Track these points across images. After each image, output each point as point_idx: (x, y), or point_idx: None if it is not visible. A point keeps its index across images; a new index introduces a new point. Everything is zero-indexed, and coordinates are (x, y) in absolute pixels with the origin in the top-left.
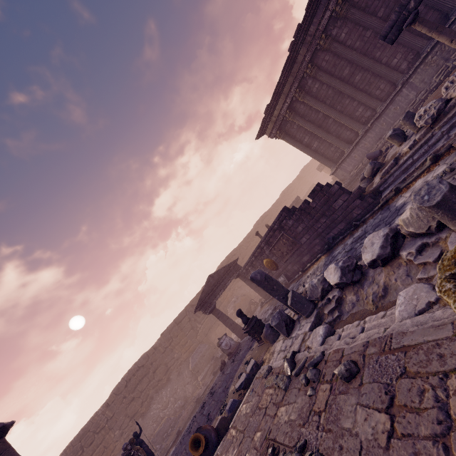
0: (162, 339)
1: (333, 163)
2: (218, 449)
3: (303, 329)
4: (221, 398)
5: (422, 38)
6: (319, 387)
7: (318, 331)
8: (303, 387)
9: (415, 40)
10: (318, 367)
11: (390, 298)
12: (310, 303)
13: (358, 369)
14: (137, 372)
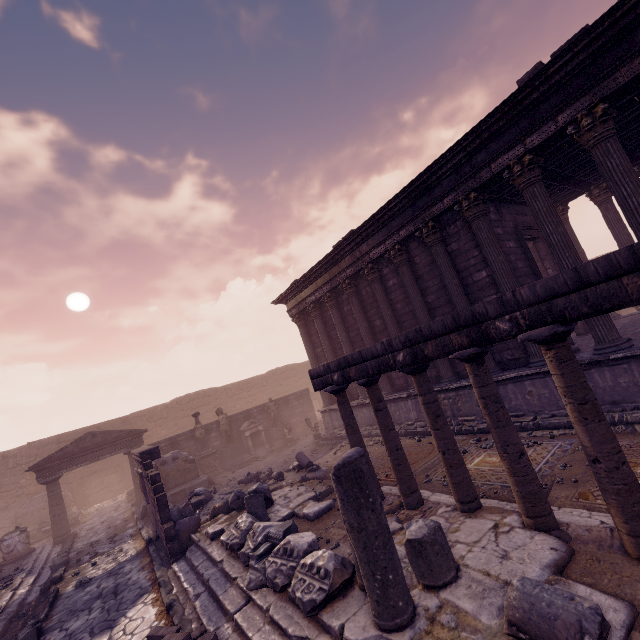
0: (23, 450)
1: (329, 400)
2: None
3: None
4: None
5: (449, 367)
6: None
7: None
8: None
9: (442, 362)
10: None
11: None
12: None
13: None
14: None
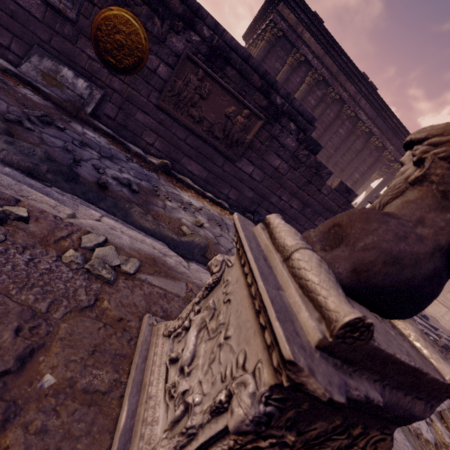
0: None
1: None
2: None
3: None
4: None
5: None
6: None
7: None
8: None
9: None
10: None
11: None
12: None
13: None
14: None
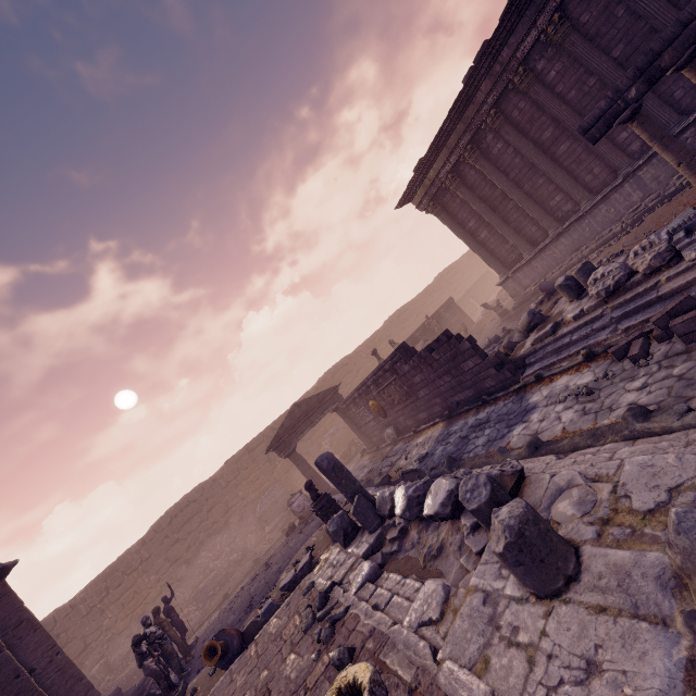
0: (225, 469)
1: (504, 268)
2: (235, 662)
3: (359, 549)
4: (271, 583)
5: (671, 110)
6: (323, 655)
7: (364, 568)
8: (316, 643)
9: (660, 110)
10: (336, 625)
11: (439, 564)
12: (376, 518)
13: (349, 661)
14: (187, 508)
